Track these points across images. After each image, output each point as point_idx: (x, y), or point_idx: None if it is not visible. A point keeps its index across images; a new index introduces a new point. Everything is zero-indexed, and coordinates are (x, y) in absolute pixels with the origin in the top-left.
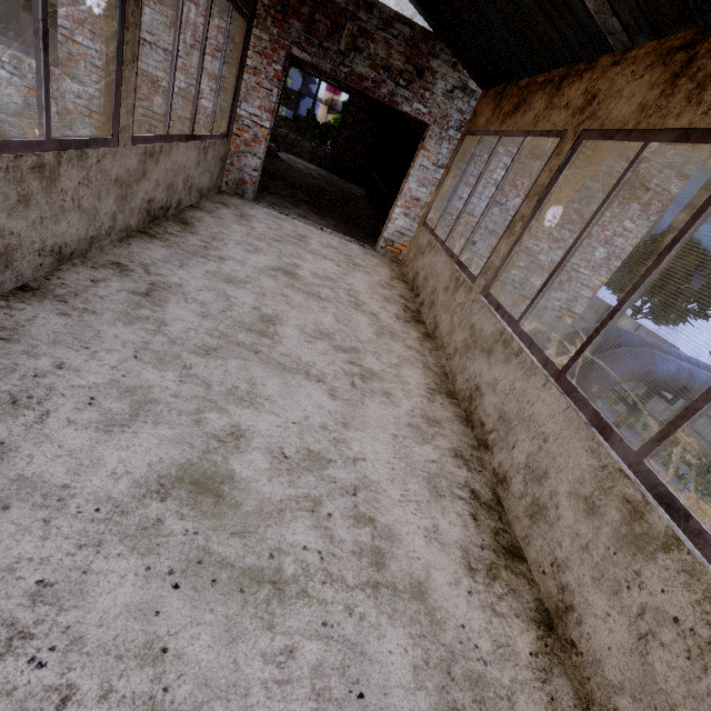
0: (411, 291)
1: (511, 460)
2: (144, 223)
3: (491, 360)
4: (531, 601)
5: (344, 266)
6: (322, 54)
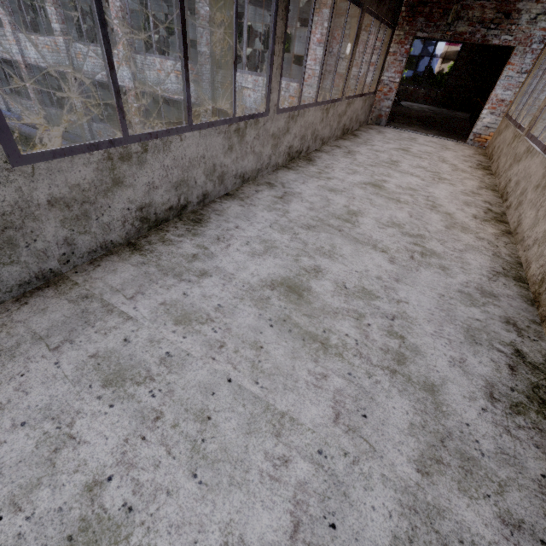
0: (488, 159)
1: (514, 196)
2: (341, 135)
3: (519, 163)
4: (503, 229)
5: (439, 149)
6: (435, 30)
